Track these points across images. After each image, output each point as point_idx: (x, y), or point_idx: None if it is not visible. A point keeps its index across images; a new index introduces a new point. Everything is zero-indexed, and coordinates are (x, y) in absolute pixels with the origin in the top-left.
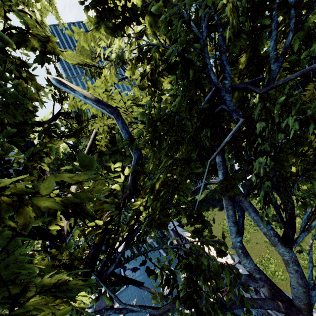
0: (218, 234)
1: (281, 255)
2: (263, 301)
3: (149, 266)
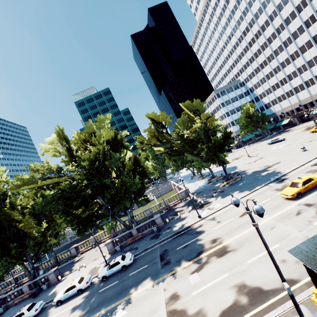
0: None
1: None
2: None
3: None
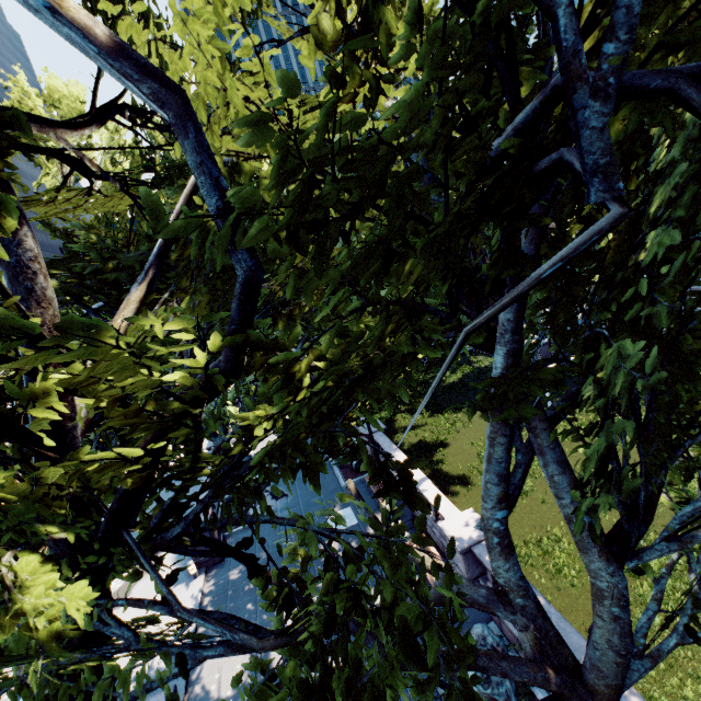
0: (466, 464)
1: (591, 575)
2: (513, 664)
3: (307, 496)
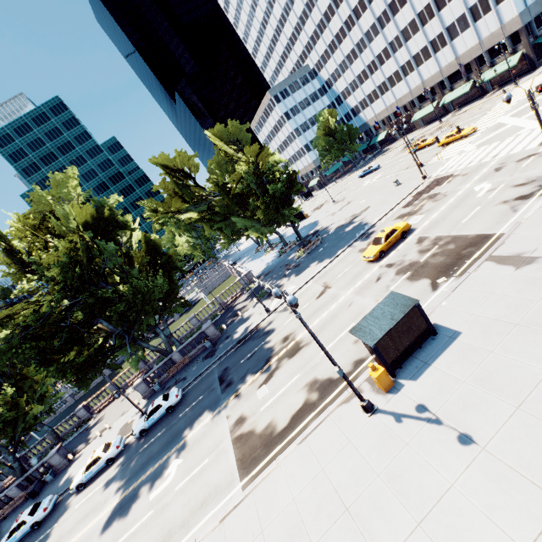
0: None
1: None
2: None
3: None
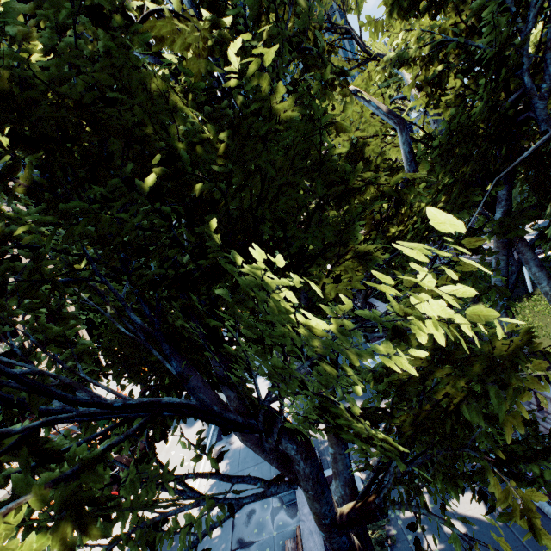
0: None
1: None
2: None
3: None
